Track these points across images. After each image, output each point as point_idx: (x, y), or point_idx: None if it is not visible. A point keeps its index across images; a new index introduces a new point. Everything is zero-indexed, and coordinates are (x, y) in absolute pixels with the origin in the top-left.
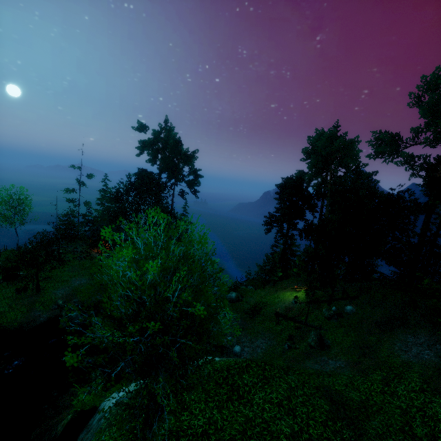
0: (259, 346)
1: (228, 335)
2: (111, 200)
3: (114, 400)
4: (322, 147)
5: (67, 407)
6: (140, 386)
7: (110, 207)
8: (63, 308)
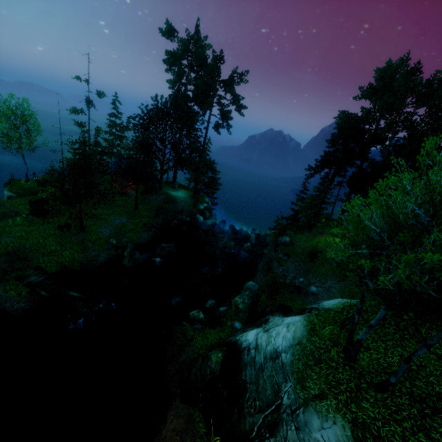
0: (332, 287)
1: (297, 276)
2: (140, 128)
3: (279, 340)
4: (401, 82)
5: (186, 344)
6: (305, 328)
7: (138, 136)
8: (118, 248)
